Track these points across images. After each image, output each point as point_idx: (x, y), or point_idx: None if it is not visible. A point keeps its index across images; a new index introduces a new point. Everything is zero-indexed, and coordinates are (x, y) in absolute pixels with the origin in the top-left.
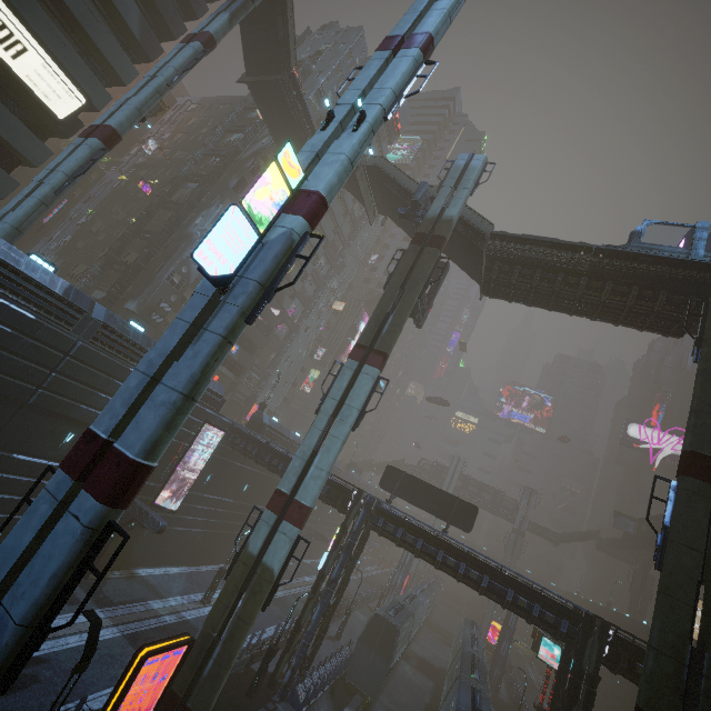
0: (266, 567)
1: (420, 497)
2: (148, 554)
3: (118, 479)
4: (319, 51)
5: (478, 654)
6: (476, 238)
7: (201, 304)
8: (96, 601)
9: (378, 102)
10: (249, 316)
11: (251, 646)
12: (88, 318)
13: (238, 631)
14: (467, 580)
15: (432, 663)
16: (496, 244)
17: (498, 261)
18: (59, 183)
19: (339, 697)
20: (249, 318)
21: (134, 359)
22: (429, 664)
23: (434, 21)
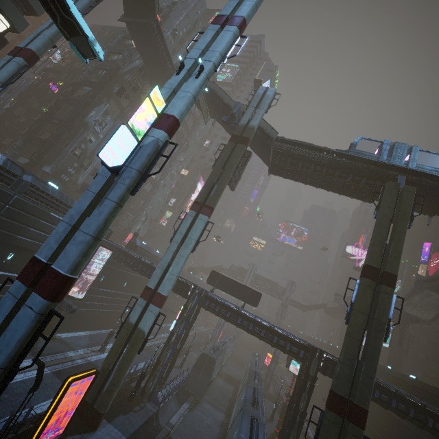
0: (140, 330)
1: (230, 288)
2: (64, 325)
3: (55, 286)
4: (174, 2)
5: (258, 371)
6: (267, 139)
7: (102, 182)
8: (32, 354)
9: (211, 60)
10: (132, 190)
11: (130, 374)
12: (20, 180)
13: (124, 366)
14: (253, 332)
15: (234, 377)
16: (278, 144)
17: (279, 154)
18: None
19: (181, 397)
20: (132, 192)
21: (53, 206)
22: (232, 378)
23: (247, 9)
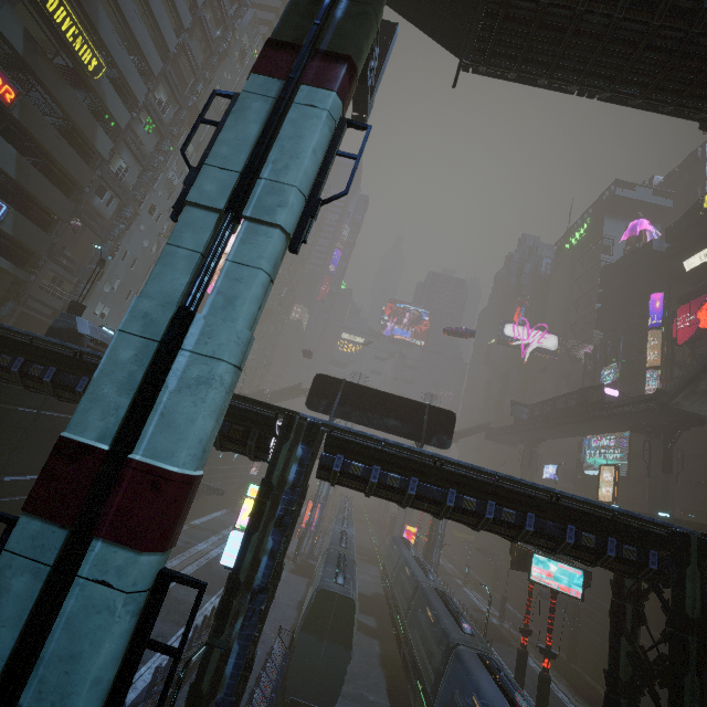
0: None
1: (372, 412)
2: None
3: None
4: None
5: (427, 579)
6: None
7: None
8: None
9: None
10: None
11: None
12: None
13: None
14: (497, 526)
15: (364, 593)
16: None
17: None
18: None
19: None
20: None
21: None
22: (362, 597)
23: None
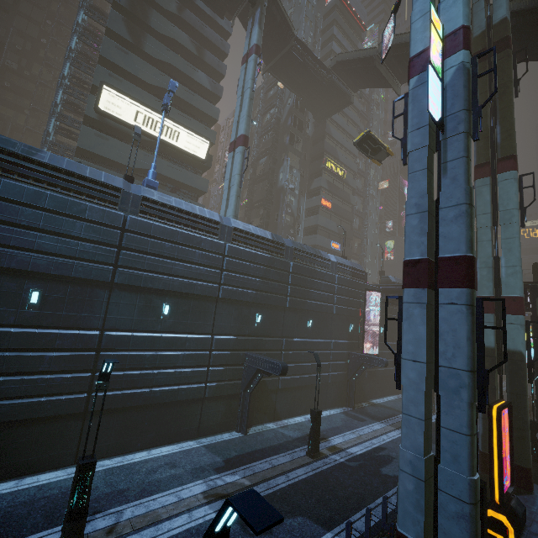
0: (511, 352)
1: None
2: (372, 390)
3: (465, 270)
4: None
5: None
6: None
7: (423, 154)
8: (371, 418)
9: None
10: (473, 134)
11: None
12: (287, 247)
13: (518, 402)
14: None
15: None
16: None
17: None
18: (238, 181)
19: None
20: (475, 135)
21: (314, 264)
22: None
23: None
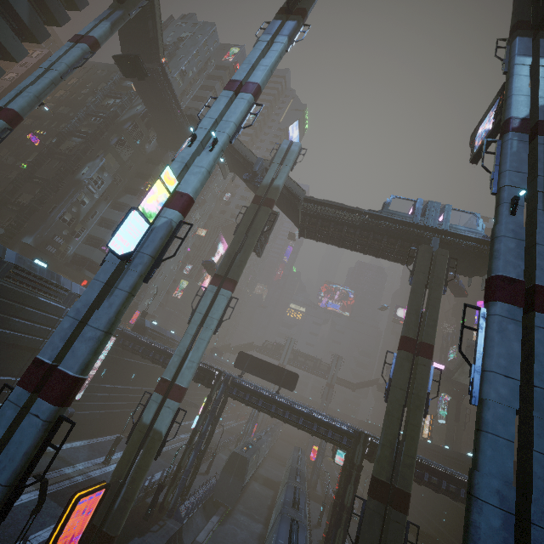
0: (156, 431)
1: (262, 371)
2: (56, 435)
3: (64, 389)
4: (181, 38)
5: (301, 468)
6: (294, 199)
7: (111, 270)
8: None
9: (225, 132)
10: (145, 277)
11: (144, 487)
12: (2, 262)
13: (138, 476)
14: (290, 421)
15: (273, 480)
16: (307, 205)
17: (308, 216)
18: None
19: (209, 510)
20: (145, 279)
21: (41, 289)
22: (271, 481)
23: (261, 75)
